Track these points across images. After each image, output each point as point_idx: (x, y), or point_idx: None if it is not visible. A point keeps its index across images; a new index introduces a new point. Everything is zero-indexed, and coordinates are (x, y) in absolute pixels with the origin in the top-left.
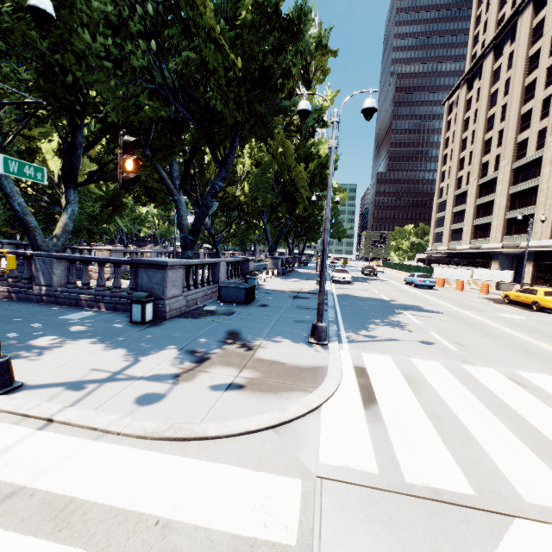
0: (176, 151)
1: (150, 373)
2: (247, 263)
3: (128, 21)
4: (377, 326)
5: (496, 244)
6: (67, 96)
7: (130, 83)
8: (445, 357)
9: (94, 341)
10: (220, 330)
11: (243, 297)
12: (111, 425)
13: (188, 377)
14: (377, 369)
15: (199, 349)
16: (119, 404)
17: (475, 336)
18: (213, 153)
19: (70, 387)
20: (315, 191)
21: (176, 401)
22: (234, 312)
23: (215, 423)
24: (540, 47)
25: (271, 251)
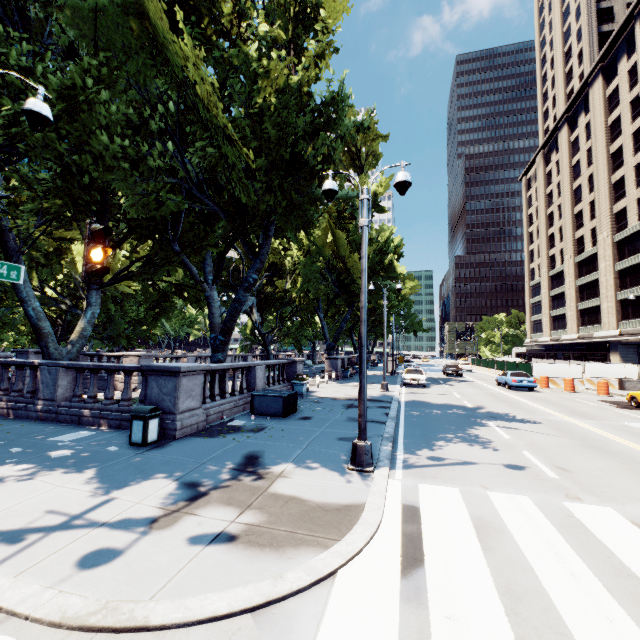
0: (207, 244)
1: (119, 517)
2: (295, 365)
3: (148, 122)
4: (449, 443)
5: (611, 331)
6: (83, 195)
7: (152, 179)
8: (539, 489)
9: (72, 470)
10: (236, 453)
11: (280, 407)
12: (22, 603)
13: (167, 522)
14: (435, 509)
15: (199, 480)
16: (54, 565)
17: (587, 456)
18: (245, 243)
19: (5, 539)
20: (376, 280)
21: (132, 562)
22: (264, 428)
23: (168, 602)
24: (619, 114)
25: (329, 350)
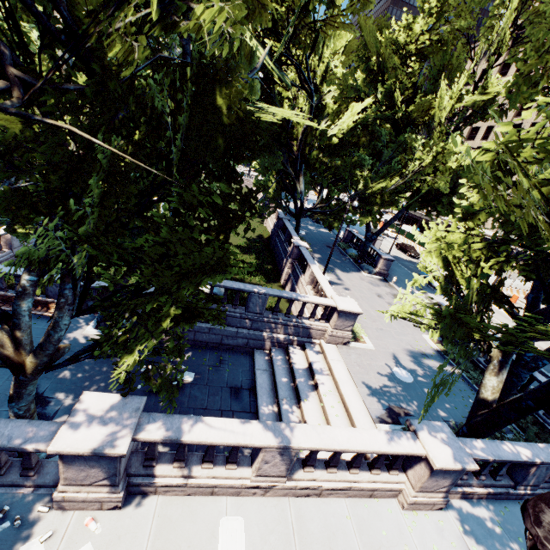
0: None
1: None
2: None
3: None
4: None
5: (491, 232)
6: None
7: None
8: None
9: None
10: None
11: None
12: None
13: None
14: None
15: None
16: None
17: None
18: None
19: None
20: None
21: None
22: None
23: None
24: None
25: (369, 241)
